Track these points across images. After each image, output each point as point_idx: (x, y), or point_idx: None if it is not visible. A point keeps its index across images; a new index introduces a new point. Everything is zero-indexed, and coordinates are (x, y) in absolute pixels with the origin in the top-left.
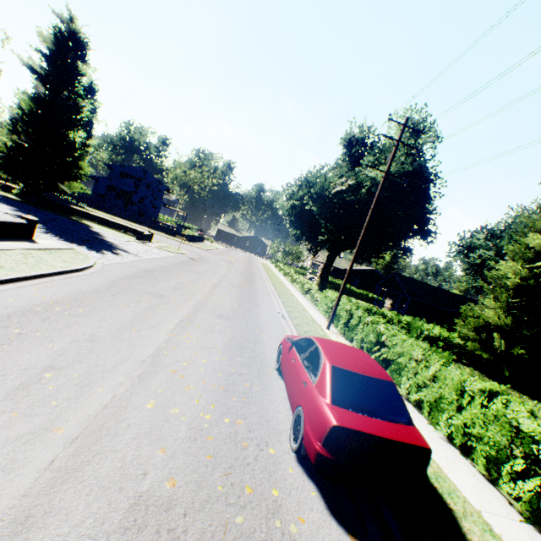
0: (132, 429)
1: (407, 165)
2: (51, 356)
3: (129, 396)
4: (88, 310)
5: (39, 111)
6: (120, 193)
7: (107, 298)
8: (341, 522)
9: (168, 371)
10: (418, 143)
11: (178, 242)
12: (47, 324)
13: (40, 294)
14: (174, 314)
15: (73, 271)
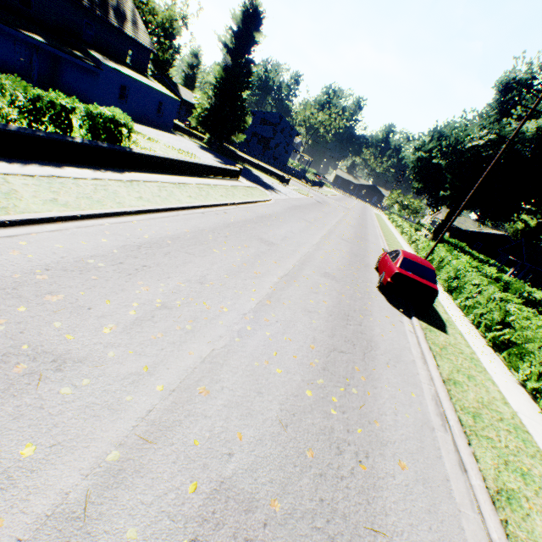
0: (318, 260)
1: None
2: (283, 234)
3: (313, 253)
4: (283, 221)
5: (226, 79)
6: (261, 139)
7: (287, 218)
8: (390, 304)
9: (324, 251)
10: None
11: (304, 186)
12: (274, 223)
13: (263, 210)
14: (319, 232)
15: (266, 201)
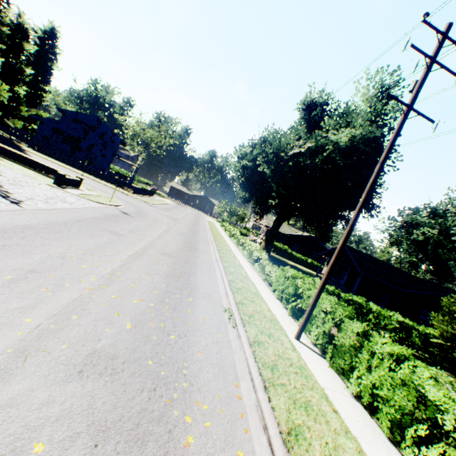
0: None
1: (369, 133)
2: None
3: None
4: None
5: None
6: (67, 137)
7: None
8: None
9: None
10: (385, 109)
11: (121, 193)
12: None
13: None
14: None
15: None
